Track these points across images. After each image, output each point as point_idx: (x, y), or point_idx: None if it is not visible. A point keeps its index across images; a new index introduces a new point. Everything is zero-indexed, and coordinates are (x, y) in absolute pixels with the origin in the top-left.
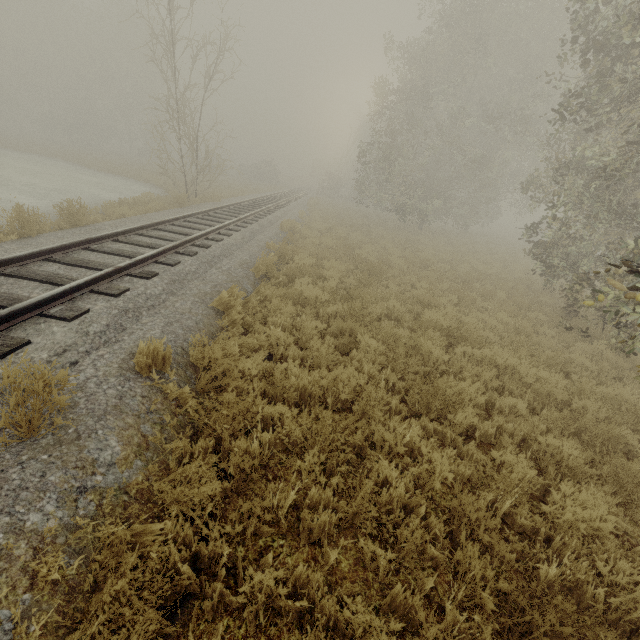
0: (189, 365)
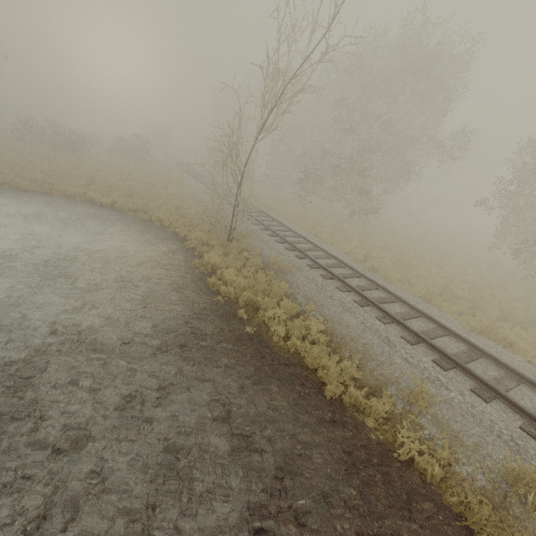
0: None
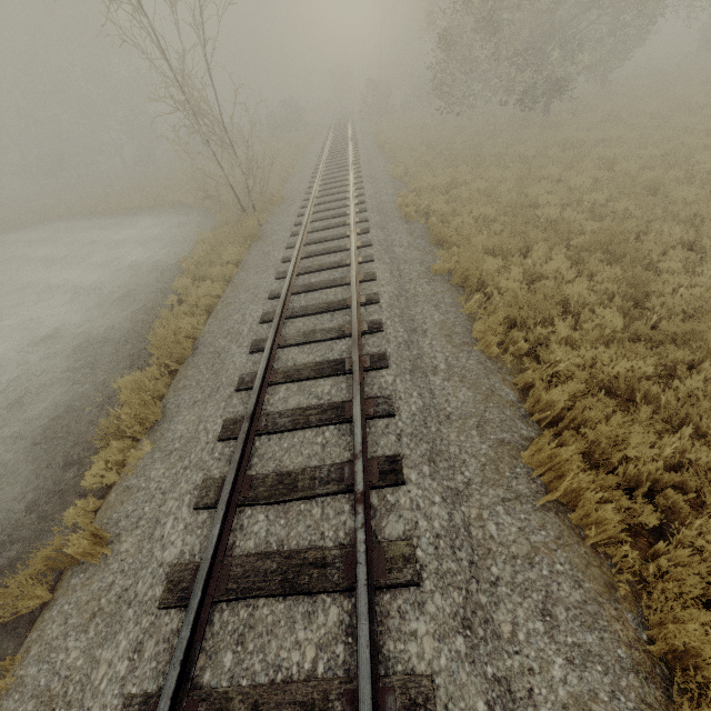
0: None
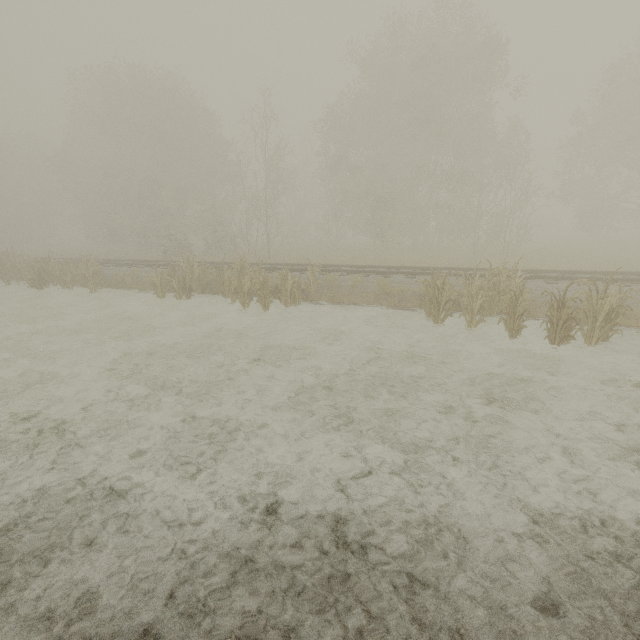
0: None
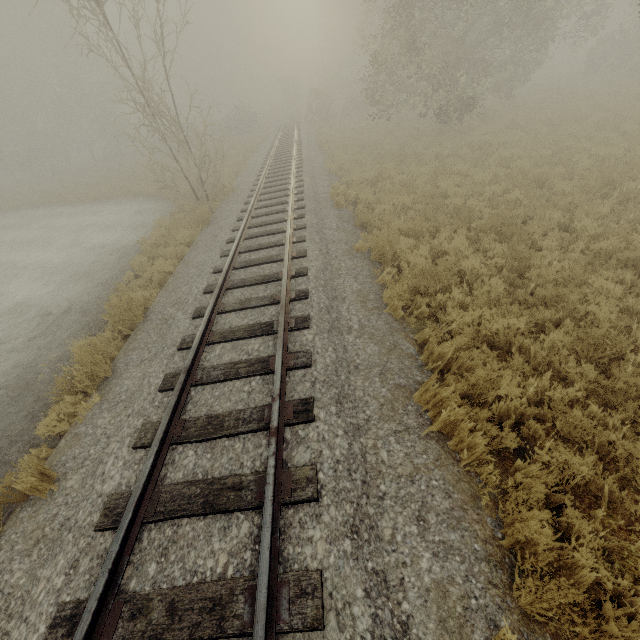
0: (526, 618)
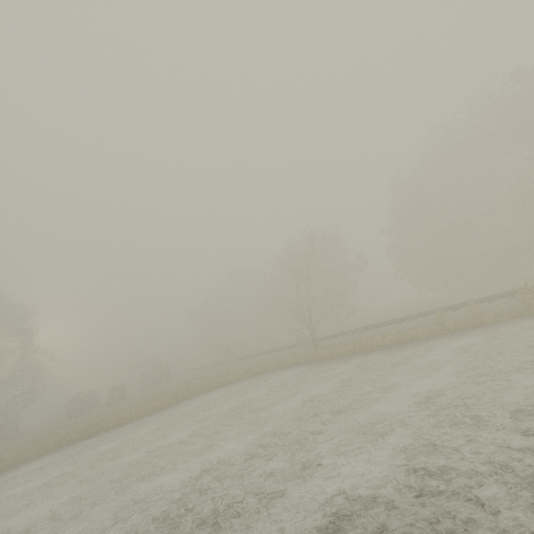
0: None
